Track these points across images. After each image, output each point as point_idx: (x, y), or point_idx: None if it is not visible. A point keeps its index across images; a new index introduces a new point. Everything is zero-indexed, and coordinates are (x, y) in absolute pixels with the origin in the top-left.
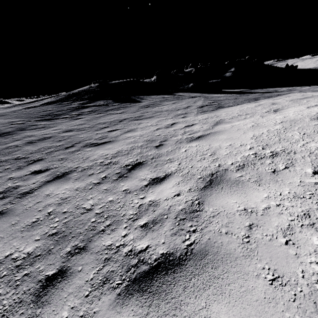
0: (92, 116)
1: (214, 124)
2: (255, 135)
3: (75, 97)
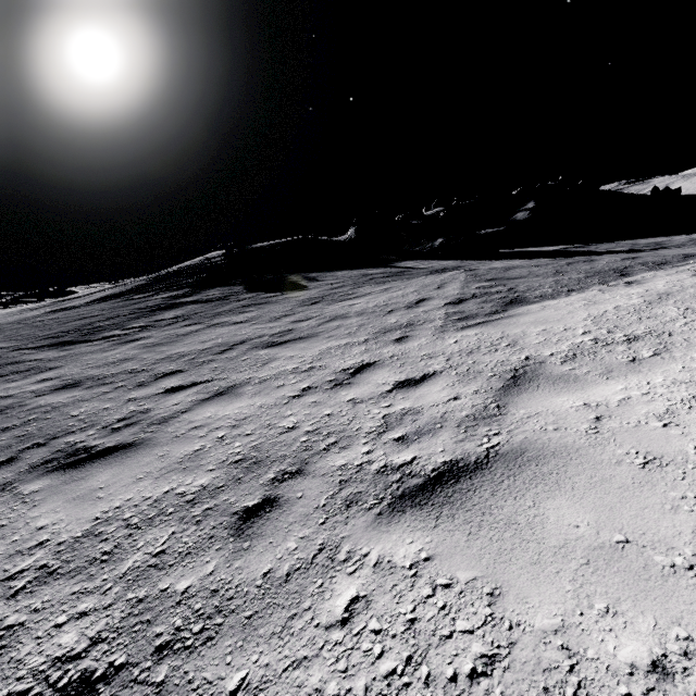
0: (171, 331)
1: (504, 385)
2: None
3: (166, 282)
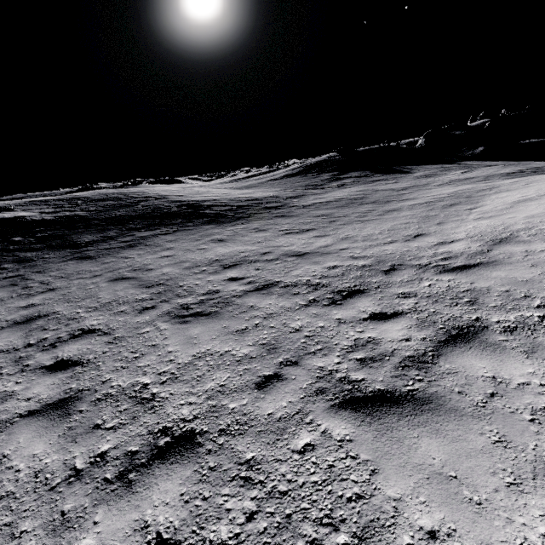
0: (360, 185)
1: (524, 184)
2: None
3: (317, 169)
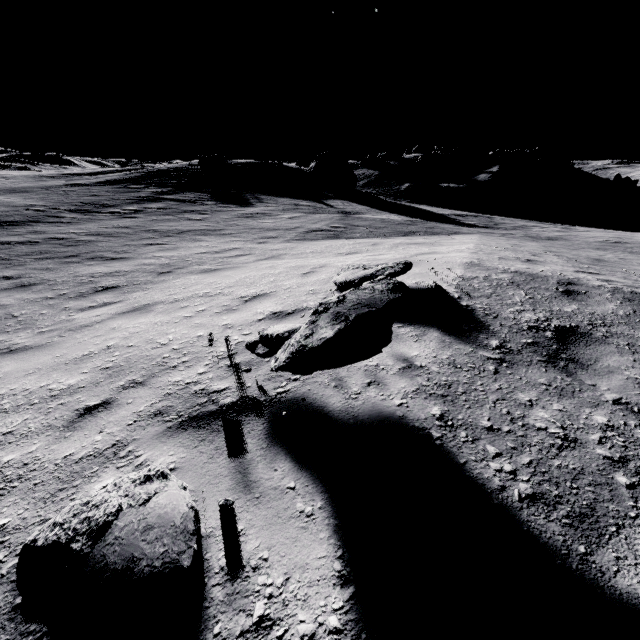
0: (153, 216)
1: (264, 258)
2: (247, 276)
3: (156, 179)
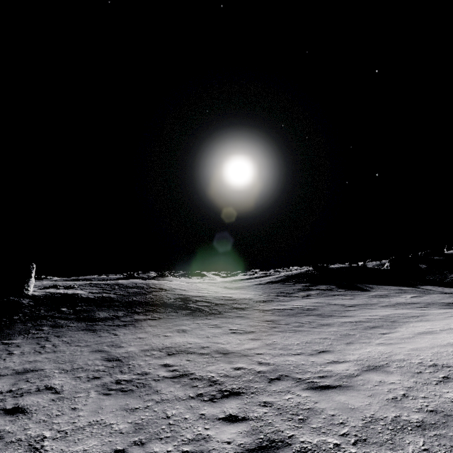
0: (320, 297)
1: (448, 316)
2: None
3: (295, 279)
